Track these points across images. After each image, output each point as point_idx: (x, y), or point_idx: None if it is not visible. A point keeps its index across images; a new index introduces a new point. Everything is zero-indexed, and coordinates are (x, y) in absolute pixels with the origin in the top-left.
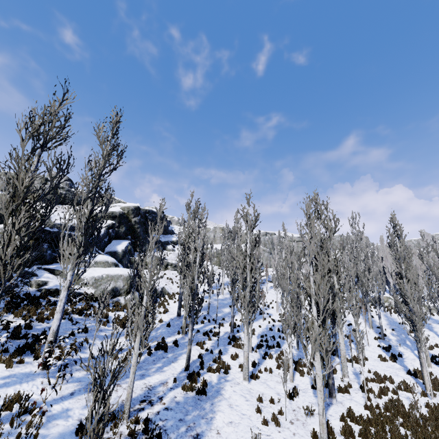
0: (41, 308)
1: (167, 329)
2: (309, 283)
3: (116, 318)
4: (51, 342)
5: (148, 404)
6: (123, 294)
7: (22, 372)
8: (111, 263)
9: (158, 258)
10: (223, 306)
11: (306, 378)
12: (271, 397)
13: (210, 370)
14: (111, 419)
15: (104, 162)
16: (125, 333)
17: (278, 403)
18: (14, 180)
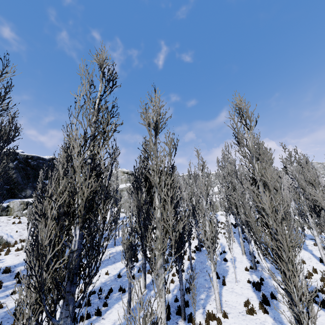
0: None
1: None
2: None
3: None
4: None
5: None
6: None
7: None
8: None
9: (25, 202)
10: None
11: None
12: None
13: None
14: None
15: None
16: None
17: None
18: None
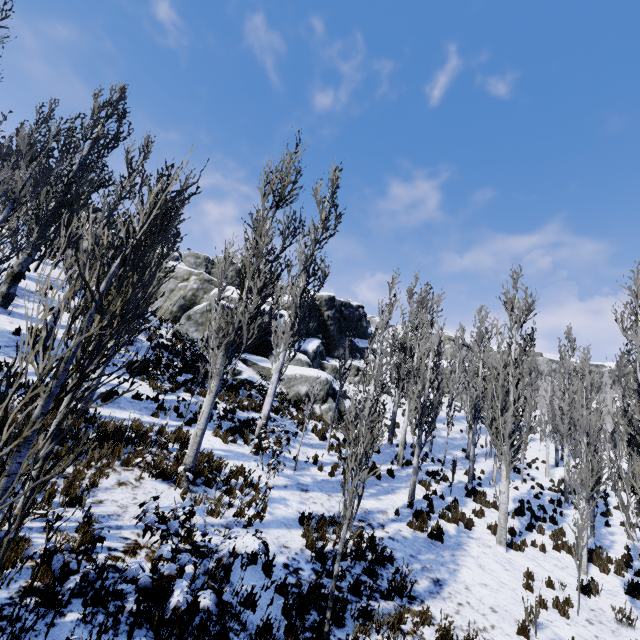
0: (239, 397)
1: (376, 455)
2: (637, 408)
3: (313, 427)
4: (264, 426)
5: (368, 525)
6: (318, 402)
7: (237, 450)
8: (304, 361)
9: (356, 367)
10: (452, 448)
11: (612, 577)
12: (548, 578)
13: (444, 516)
14: (331, 523)
15: (323, 227)
16: (327, 445)
17: (560, 591)
18: (257, 238)
